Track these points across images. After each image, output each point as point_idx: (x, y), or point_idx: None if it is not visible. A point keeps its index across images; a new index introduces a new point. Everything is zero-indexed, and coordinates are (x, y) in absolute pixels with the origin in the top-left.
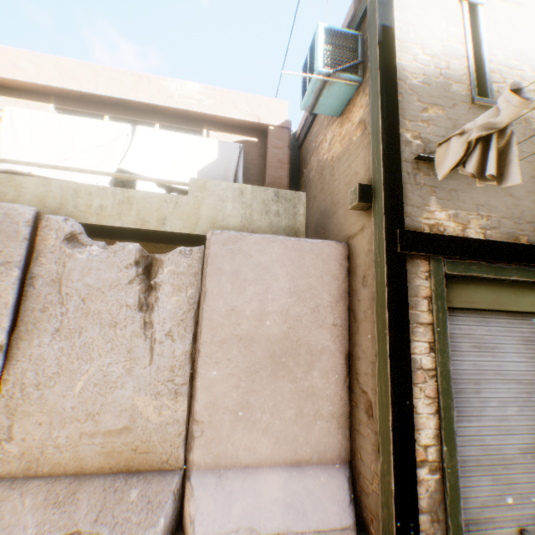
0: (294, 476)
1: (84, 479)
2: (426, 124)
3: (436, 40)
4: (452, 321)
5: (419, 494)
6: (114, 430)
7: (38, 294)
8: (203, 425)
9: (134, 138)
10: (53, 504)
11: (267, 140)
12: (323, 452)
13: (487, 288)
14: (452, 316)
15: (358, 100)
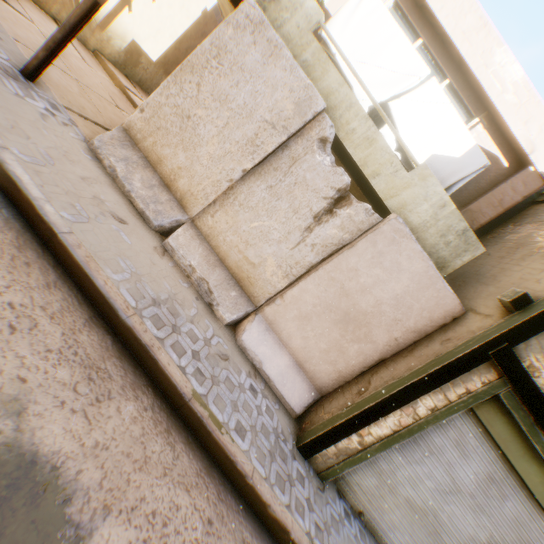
0: (294, 369)
1: (222, 265)
2: None
3: None
4: (463, 417)
5: (342, 440)
6: (249, 260)
7: (280, 158)
8: (283, 302)
9: (421, 86)
10: (206, 261)
11: (513, 174)
12: (316, 378)
13: (511, 431)
14: (467, 415)
15: None
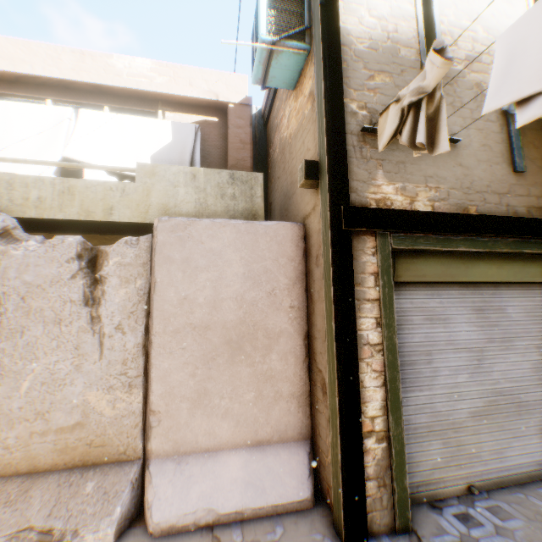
0: (255, 456)
1: (38, 477)
2: (373, 94)
3: (384, 1)
4: (405, 295)
5: (366, 463)
6: (67, 426)
7: None
8: (160, 414)
9: (77, 122)
10: (4, 504)
11: (227, 120)
12: (284, 431)
13: (438, 261)
14: (405, 290)
15: (307, 71)
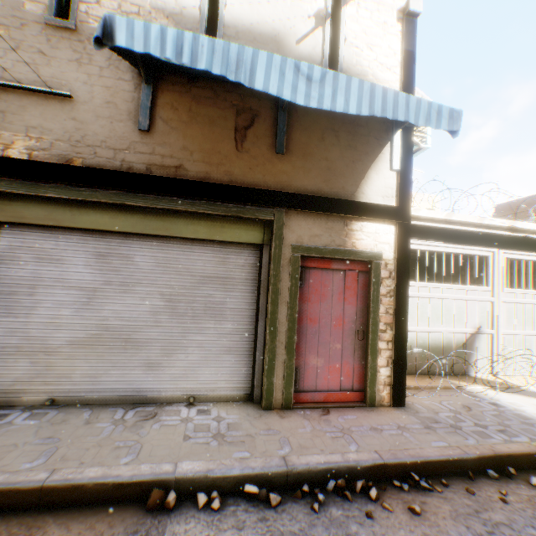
0: None
1: None
2: None
3: None
4: (18, 235)
5: None
6: None
7: None
8: None
9: None
10: None
11: None
12: None
13: (41, 206)
14: (18, 231)
15: None
